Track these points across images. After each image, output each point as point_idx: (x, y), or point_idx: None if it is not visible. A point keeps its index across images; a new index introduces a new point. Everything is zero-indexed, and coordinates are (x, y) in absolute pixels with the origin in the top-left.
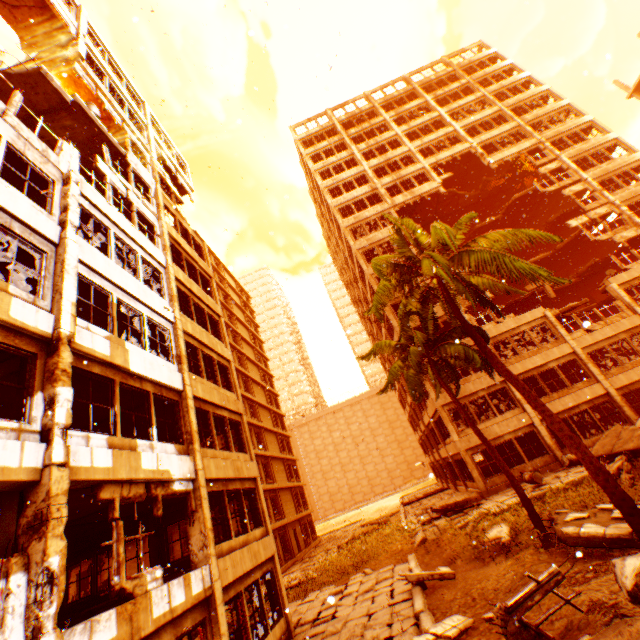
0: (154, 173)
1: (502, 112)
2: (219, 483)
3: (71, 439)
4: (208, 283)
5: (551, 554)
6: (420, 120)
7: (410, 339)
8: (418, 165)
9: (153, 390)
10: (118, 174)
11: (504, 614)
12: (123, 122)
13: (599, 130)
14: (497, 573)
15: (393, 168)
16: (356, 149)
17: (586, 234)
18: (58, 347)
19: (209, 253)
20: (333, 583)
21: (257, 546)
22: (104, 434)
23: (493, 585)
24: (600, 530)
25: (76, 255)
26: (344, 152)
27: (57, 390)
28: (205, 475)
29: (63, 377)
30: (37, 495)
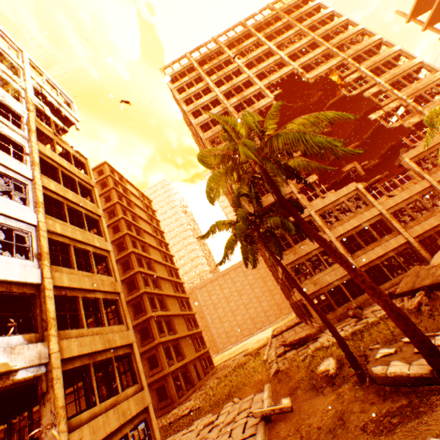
0: (27, 105)
1: (315, 40)
2: (84, 358)
3: None
4: (90, 191)
5: (365, 390)
6: (255, 53)
7: None
8: (256, 86)
9: None
10: None
11: None
12: None
13: (387, 45)
14: (322, 409)
15: (239, 92)
16: (209, 80)
17: (383, 124)
18: None
19: (113, 171)
20: (212, 411)
21: (127, 404)
22: None
23: (318, 423)
24: (405, 369)
25: None
26: (201, 83)
27: None
28: (63, 356)
29: None
30: None
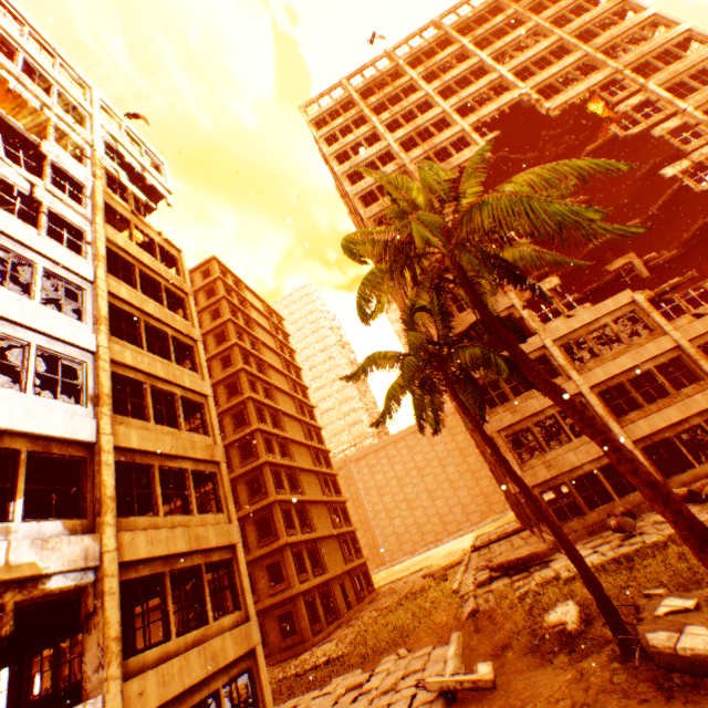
0: (94, 168)
1: (563, 41)
2: (156, 563)
3: None
4: (183, 301)
5: (632, 674)
6: (455, 71)
7: None
8: (455, 128)
9: (29, 447)
10: (16, 166)
11: None
12: (44, 107)
13: (701, 41)
14: (549, 695)
15: (426, 138)
16: (378, 121)
17: (689, 184)
18: None
19: (225, 272)
20: (362, 666)
21: (221, 642)
22: None
23: None
24: None
25: None
26: (364, 127)
27: None
28: (122, 557)
29: None
30: None
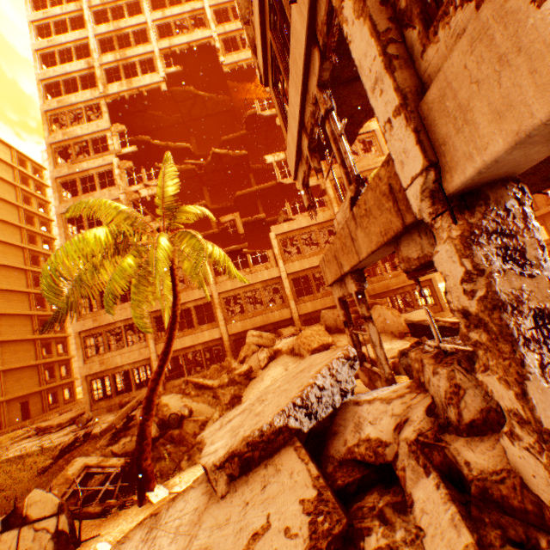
0: None
1: None
2: None
3: None
4: None
5: None
6: None
7: None
8: (149, 46)
9: None
10: None
11: None
12: None
13: None
14: None
15: (137, 43)
16: (88, 3)
17: (276, 174)
18: None
19: None
20: None
21: None
22: None
23: None
24: None
25: None
26: (74, 4)
27: None
28: None
29: None
30: None
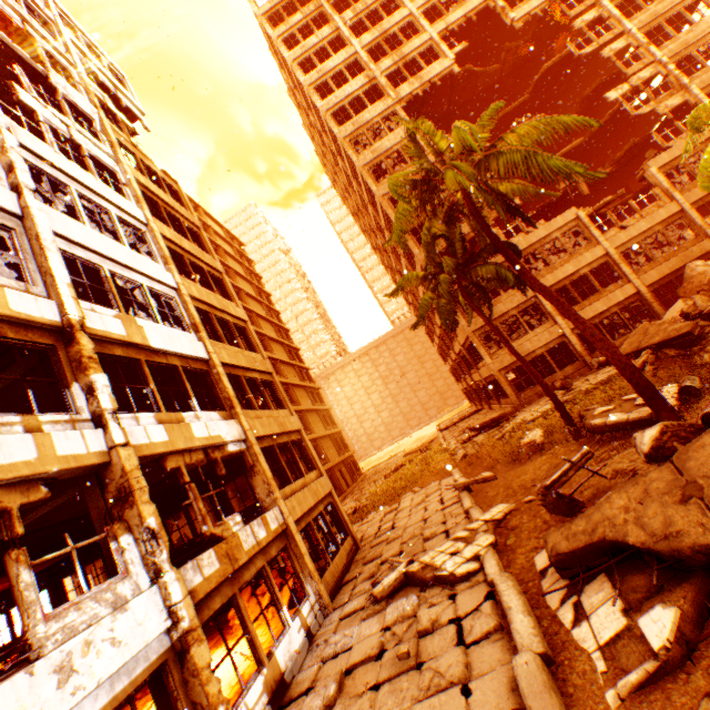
0: (90, 97)
1: None
2: (268, 440)
3: (122, 422)
4: (198, 236)
5: (580, 444)
6: None
7: (438, 267)
8: (424, 36)
9: (180, 364)
10: (49, 106)
11: (544, 491)
12: (23, 22)
13: None
14: (533, 468)
15: (392, 44)
16: (341, 21)
17: (626, 109)
18: (74, 335)
19: None
20: (386, 505)
21: (315, 486)
22: (150, 413)
23: (531, 477)
24: (624, 417)
25: (48, 227)
26: (326, 28)
27: (92, 378)
28: (254, 435)
29: (92, 365)
30: (113, 474)
